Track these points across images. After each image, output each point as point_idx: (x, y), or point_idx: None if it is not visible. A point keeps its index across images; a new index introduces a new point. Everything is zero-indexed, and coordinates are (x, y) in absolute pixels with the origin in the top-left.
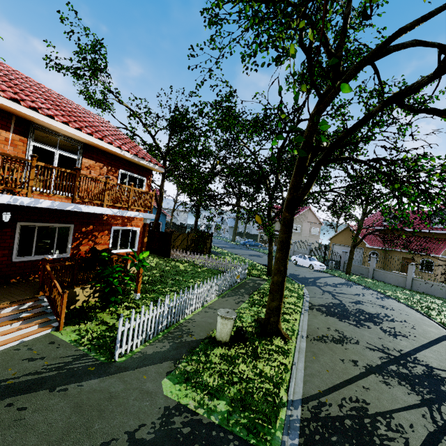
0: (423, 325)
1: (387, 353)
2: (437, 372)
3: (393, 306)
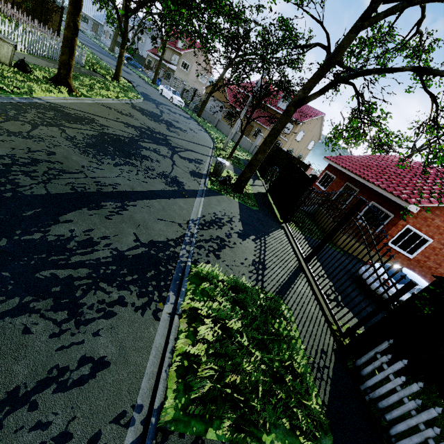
0: (202, 141)
1: (150, 128)
2: (169, 141)
3: (200, 133)
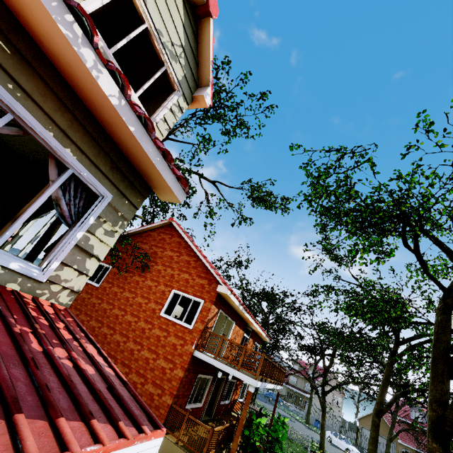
0: None
1: None
2: None
3: None
